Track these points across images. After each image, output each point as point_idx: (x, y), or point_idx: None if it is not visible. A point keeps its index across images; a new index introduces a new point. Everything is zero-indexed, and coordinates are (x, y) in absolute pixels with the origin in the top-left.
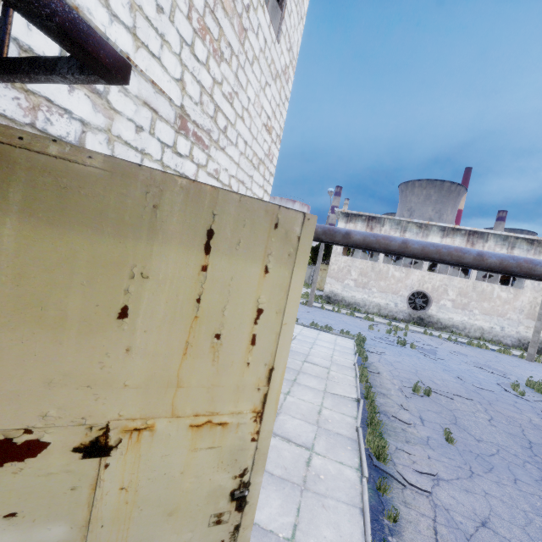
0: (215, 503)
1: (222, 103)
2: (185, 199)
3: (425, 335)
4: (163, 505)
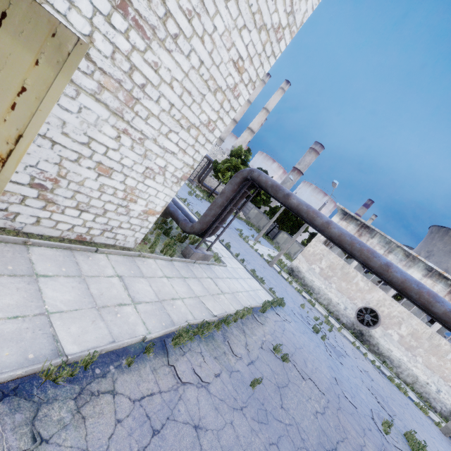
0: None
1: (176, 13)
2: None
3: (351, 345)
4: None
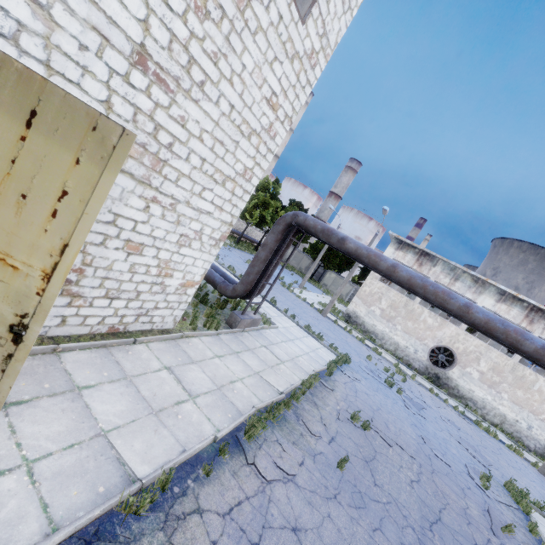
0: None
1: (201, 58)
2: (18, 80)
3: (429, 393)
4: None
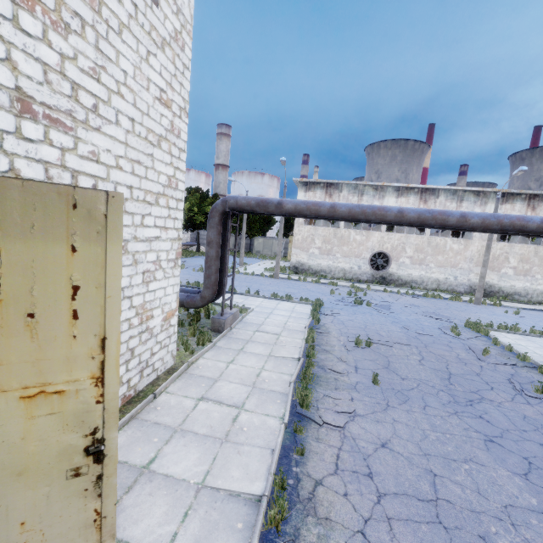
0: (69, 460)
1: (82, 80)
2: None
3: (385, 293)
4: (8, 467)
